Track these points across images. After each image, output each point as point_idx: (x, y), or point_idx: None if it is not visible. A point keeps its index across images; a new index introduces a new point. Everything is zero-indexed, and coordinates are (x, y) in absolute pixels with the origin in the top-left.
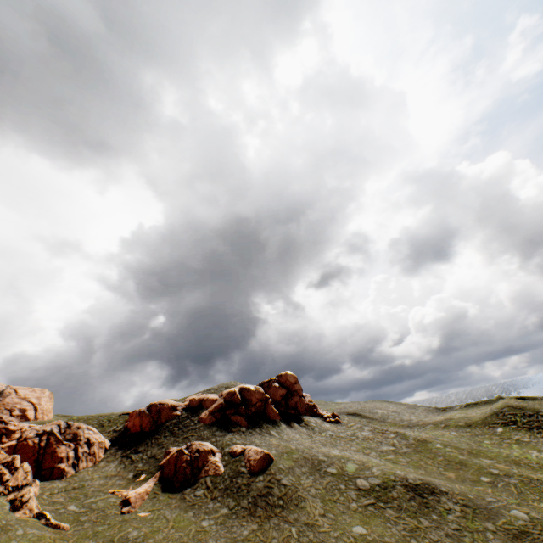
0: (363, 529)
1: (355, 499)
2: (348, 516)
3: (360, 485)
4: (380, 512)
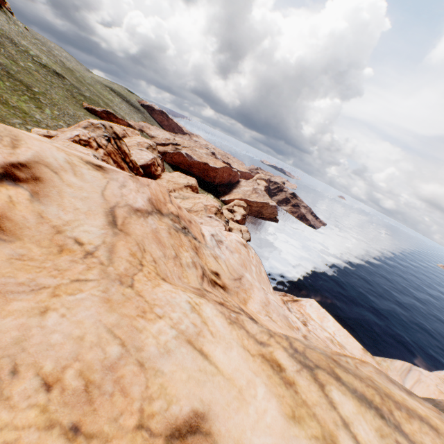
0: (33, 66)
1: (32, 60)
2: (27, 61)
3: (35, 59)
4: (41, 68)
